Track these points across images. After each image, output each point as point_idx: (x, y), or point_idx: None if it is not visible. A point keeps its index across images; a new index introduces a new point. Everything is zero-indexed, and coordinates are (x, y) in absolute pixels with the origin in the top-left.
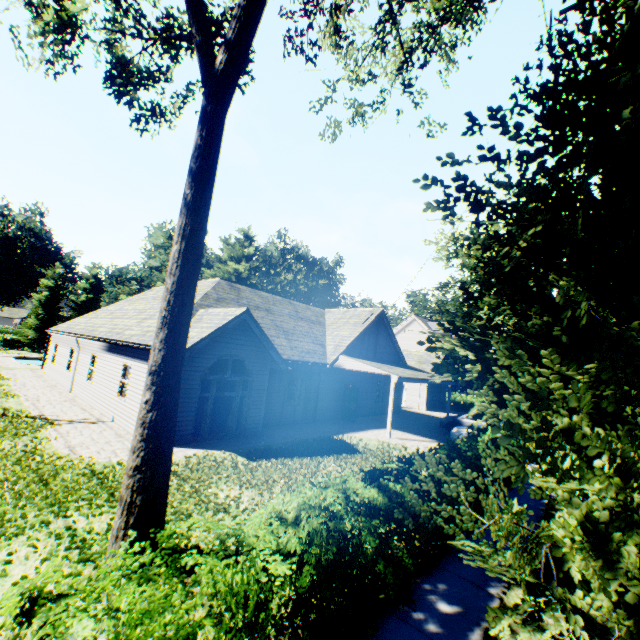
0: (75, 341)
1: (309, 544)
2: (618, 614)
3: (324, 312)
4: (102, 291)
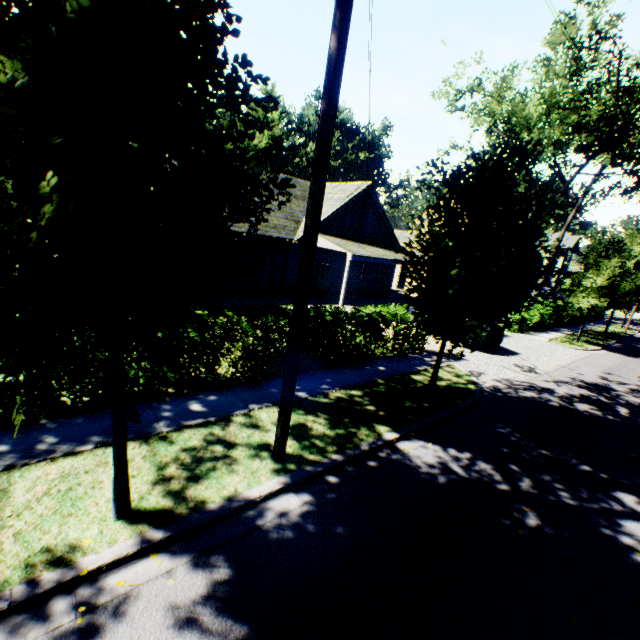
0: None
1: None
2: None
3: None
4: None
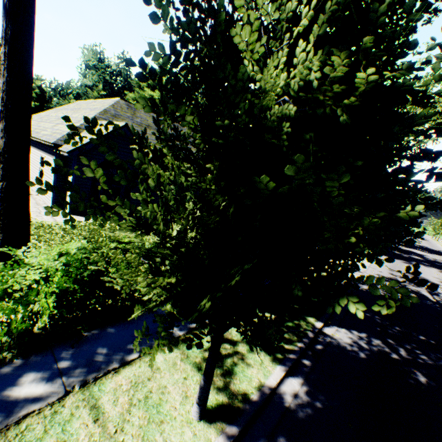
0: None
1: (65, 266)
2: (175, 309)
3: None
4: (47, 101)
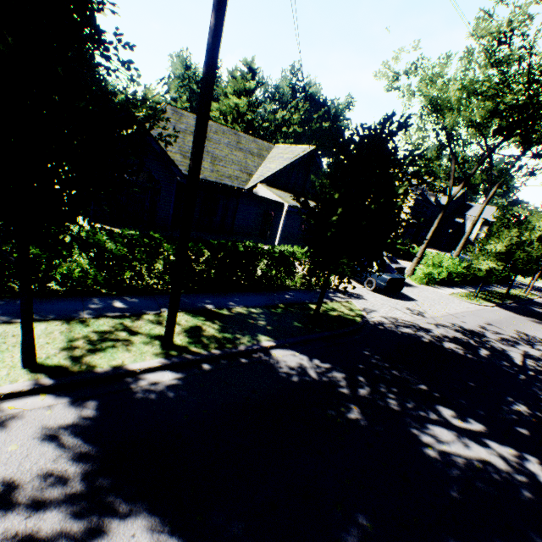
0: None
1: None
2: None
3: (272, 147)
4: None
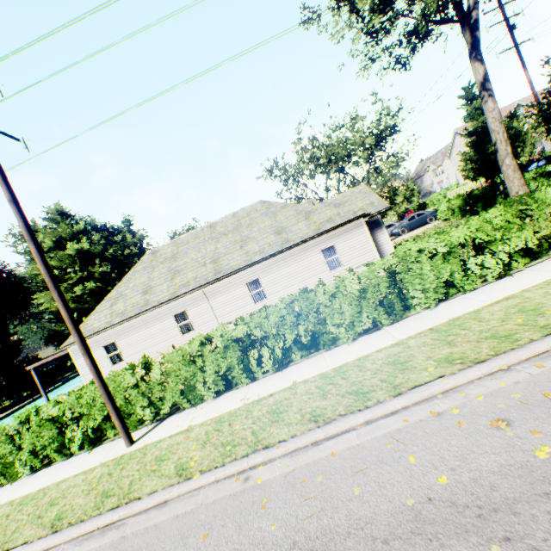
0: (178, 305)
1: None
2: None
3: None
4: None
